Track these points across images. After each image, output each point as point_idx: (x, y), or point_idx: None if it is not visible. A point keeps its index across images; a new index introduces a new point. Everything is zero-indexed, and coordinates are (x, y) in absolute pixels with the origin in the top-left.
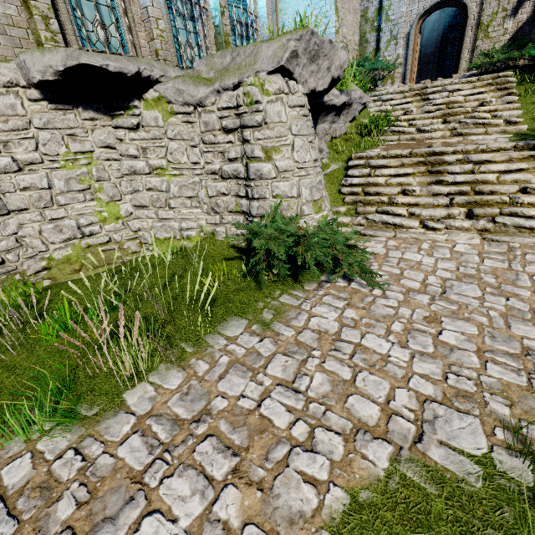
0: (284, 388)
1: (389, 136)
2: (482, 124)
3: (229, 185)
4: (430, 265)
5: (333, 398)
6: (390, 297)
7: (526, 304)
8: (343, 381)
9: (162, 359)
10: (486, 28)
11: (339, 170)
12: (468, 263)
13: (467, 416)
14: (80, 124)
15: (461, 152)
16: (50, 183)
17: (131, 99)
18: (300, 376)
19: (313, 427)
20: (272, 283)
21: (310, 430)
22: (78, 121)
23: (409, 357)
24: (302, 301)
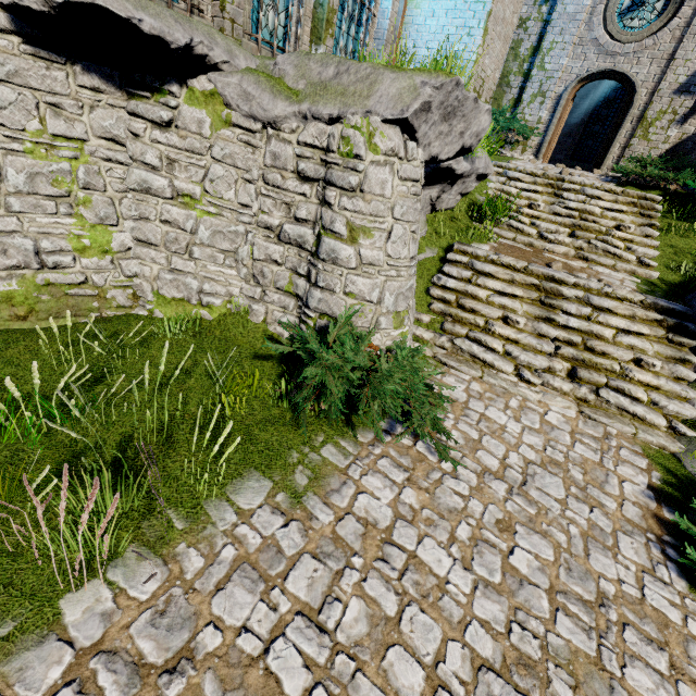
0: (306, 621)
1: (504, 231)
2: (613, 254)
3: (286, 252)
4: (514, 435)
5: (369, 648)
6: (462, 477)
7: (609, 522)
8: (386, 619)
9: (134, 537)
10: (648, 125)
11: (434, 259)
12: (558, 444)
13: None
14: (73, 93)
15: (583, 288)
16: (0, 172)
17: (168, 78)
18: (330, 601)
19: None
20: (316, 420)
21: None
22: (71, 86)
23: (471, 587)
24: (351, 461)
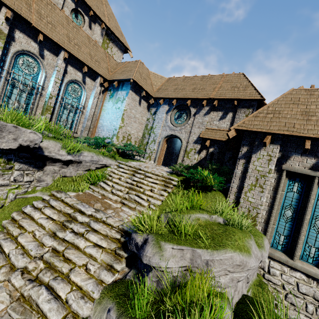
0: None
1: (95, 187)
2: (138, 202)
3: None
4: None
5: None
6: None
7: None
8: None
9: None
10: (188, 153)
11: (40, 197)
12: None
13: None
14: None
15: (95, 217)
16: None
17: None
18: None
19: None
20: None
21: None
22: None
23: None
24: None
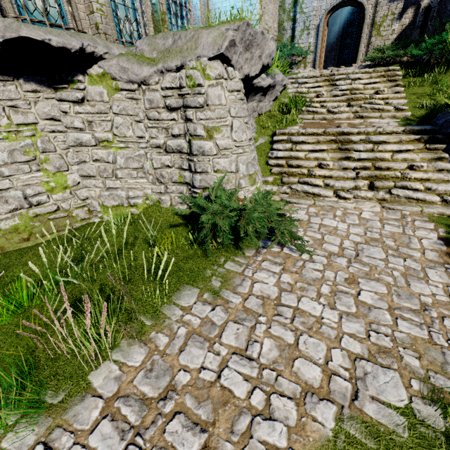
0: (239, 356)
1: (305, 115)
2: (378, 109)
3: (173, 158)
4: (344, 230)
5: (282, 363)
6: (316, 261)
7: (418, 264)
8: (288, 345)
9: (123, 335)
10: (378, 27)
11: (266, 143)
12: (373, 228)
13: (389, 371)
14: (22, 96)
15: (364, 133)
16: None
17: (75, 73)
18: (251, 343)
19: (268, 394)
20: (217, 250)
21: (266, 397)
22: (20, 93)
23: (338, 318)
24: (244, 267)
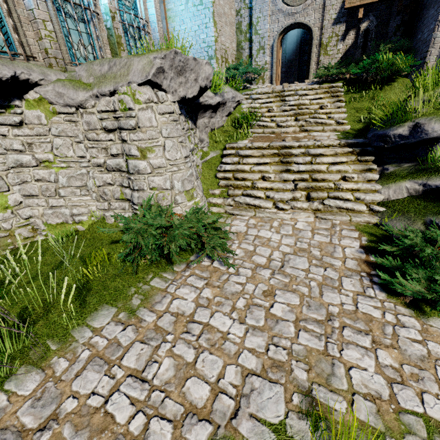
0: (134, 379)
1: (256, 129)
2: (321, 123)
3: (114, 176)
4: (276, 241)
5: (174, 383)
6: (242, 273)
7: (337, 273)
8: (186, 364)
9: (24, 362)
10: (325, 47)
11: (217, 157)
12: (303, 239)
13: (276, 386)
14: None
15: (304, 146)
16: None
17: (12, 98)
18: (150, 364)
19: (149, 418)
20: (148, 266)
21: (146, 421)
22: None
23: (244, 332)
24: (169, 283)
